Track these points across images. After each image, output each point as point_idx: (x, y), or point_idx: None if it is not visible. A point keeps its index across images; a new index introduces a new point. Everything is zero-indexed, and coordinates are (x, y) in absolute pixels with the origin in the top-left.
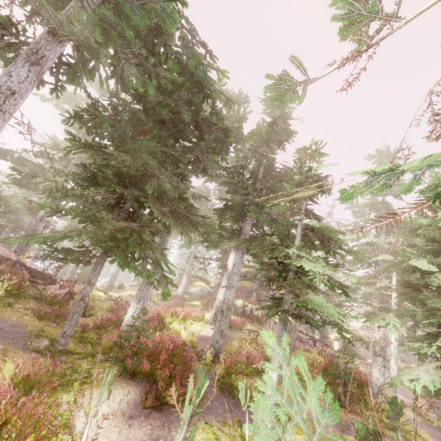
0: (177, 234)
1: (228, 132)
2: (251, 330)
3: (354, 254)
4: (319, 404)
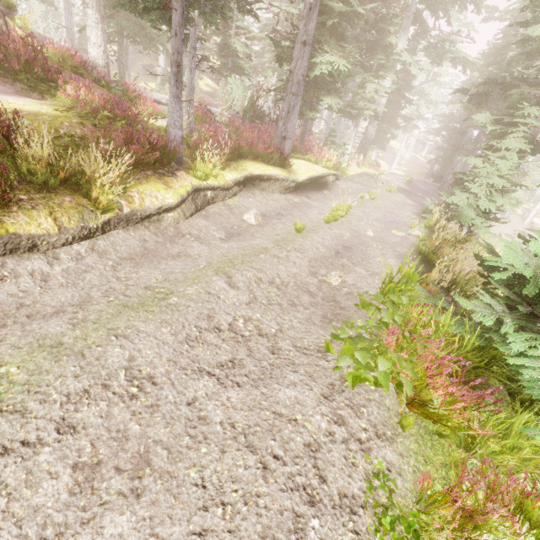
0: None
1: None
2: None
3: (264, 23)
4: (242, 91)
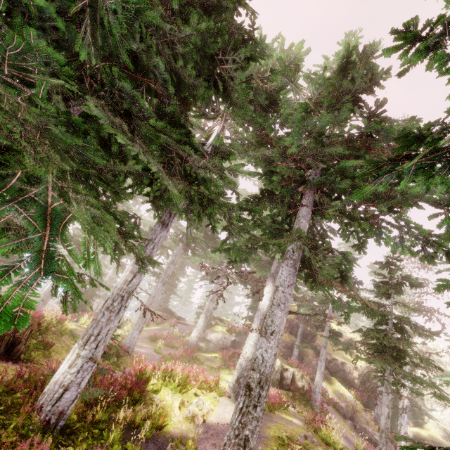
0: (197, 259)
1: (273, 69)
2: (294, 414)
3: None
4: None
